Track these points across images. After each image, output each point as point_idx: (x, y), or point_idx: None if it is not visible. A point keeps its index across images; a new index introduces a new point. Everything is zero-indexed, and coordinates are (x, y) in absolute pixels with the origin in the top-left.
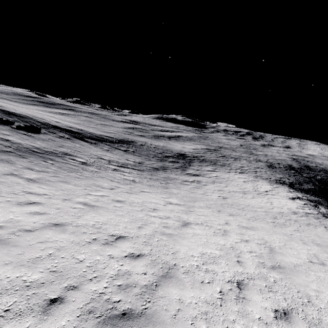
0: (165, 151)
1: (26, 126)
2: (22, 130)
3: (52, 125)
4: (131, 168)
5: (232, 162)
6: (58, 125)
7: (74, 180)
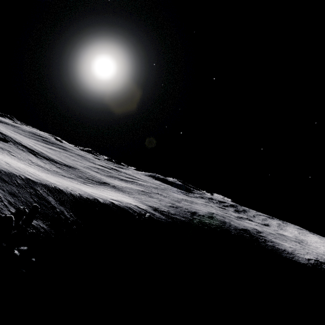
0: (94, 178)
1: (2, 138)
2: None
3: (22, 144)
4: (44, 168)
5: (142, 196)
6: (27, 146)
7: None
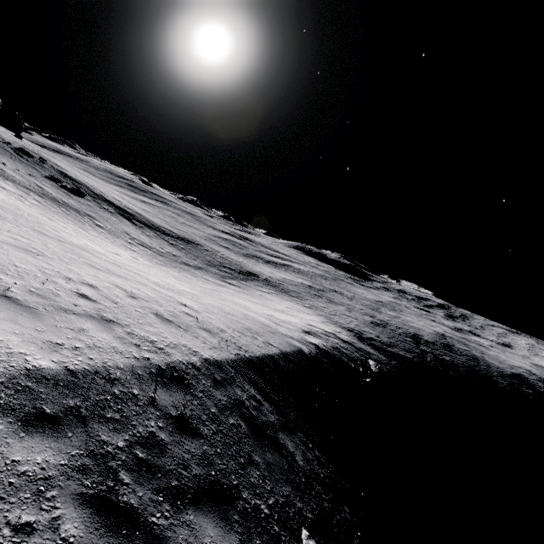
0: (231, 264)
1: (73, 188)
2: (65, 190)
3: (106, 199)
4: (154, 251)
5: (319, 301)
6: (114, 202)
7: (67, 219)
